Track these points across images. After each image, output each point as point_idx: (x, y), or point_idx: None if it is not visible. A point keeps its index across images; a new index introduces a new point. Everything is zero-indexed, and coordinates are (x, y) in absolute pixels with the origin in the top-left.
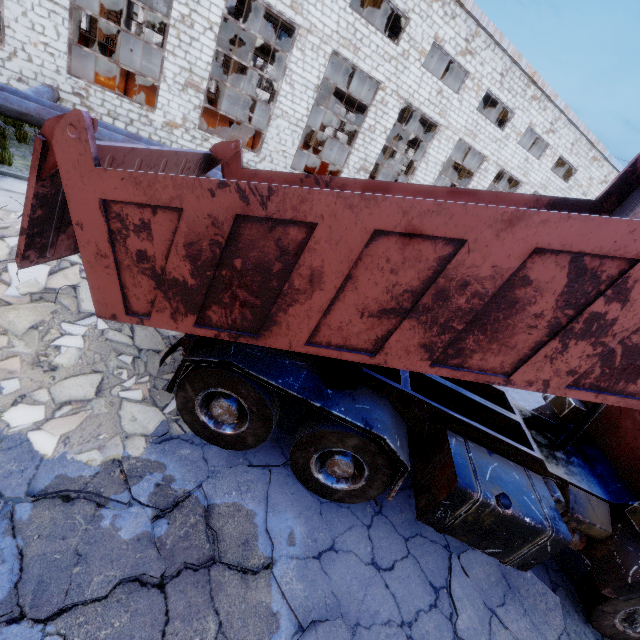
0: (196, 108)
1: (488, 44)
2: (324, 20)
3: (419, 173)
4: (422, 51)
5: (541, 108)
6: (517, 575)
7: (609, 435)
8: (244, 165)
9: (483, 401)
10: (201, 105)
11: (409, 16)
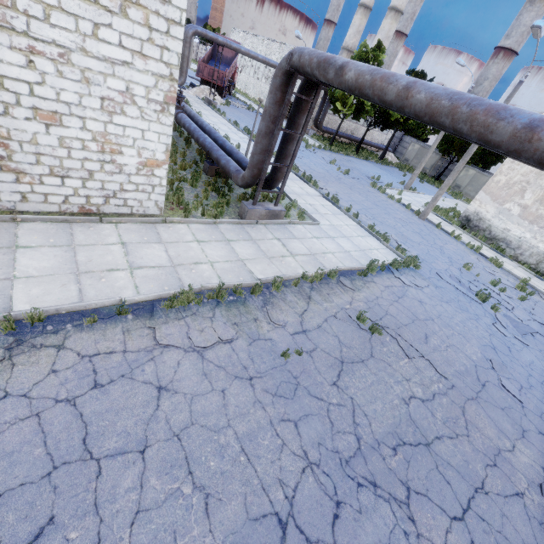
0: None
1: None
2: None
3: None
4: None
5: None
6: (228, 96)
7: None
8: None
9: None
10: None
11: None
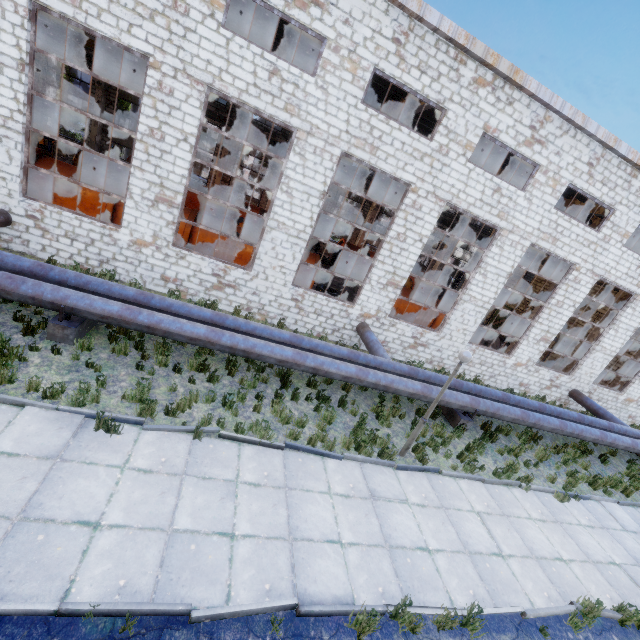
0: (169, 224)
1: (565, 129)
2: (329, 120)
3: (473, 287)
4: (467, 144)
5: None
6: None
7: None
8: (231, 283)
9: None
10: (175, 220)
11: (445, 106)
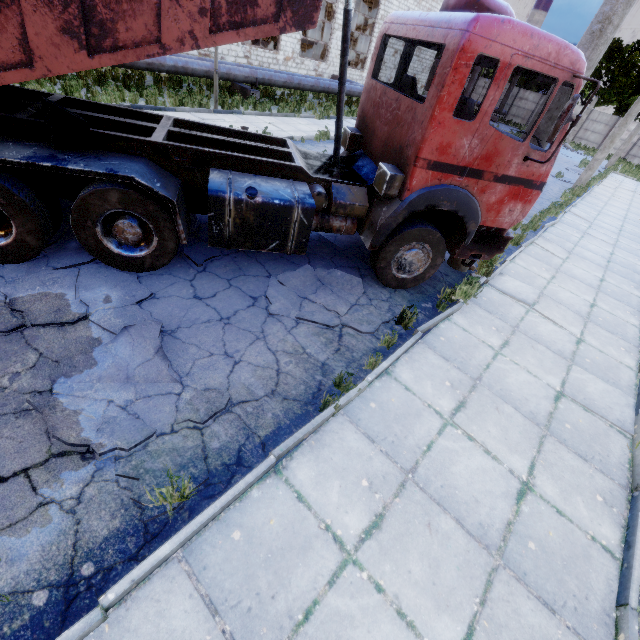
0: None
1: None
2: None
3: None
4: None
5: None
6: (330, 277)
7: (372, 142)
8: None
9: (254, 144)
10: None
11: None
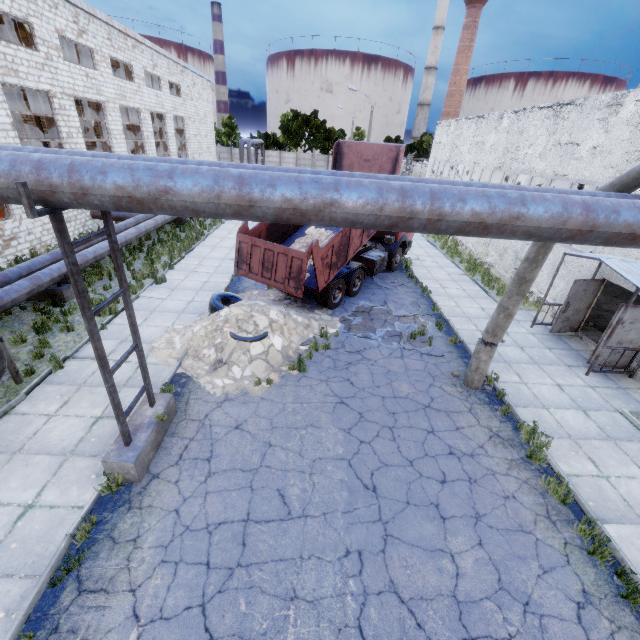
0: None
1: (88, 18)
2: None
3: (116, 149)
4: (56, 47)
5: (141, 52)
6: (380, 276)
7: None
8: (11, 237)
9: None
10: None
11: (30, 21)
